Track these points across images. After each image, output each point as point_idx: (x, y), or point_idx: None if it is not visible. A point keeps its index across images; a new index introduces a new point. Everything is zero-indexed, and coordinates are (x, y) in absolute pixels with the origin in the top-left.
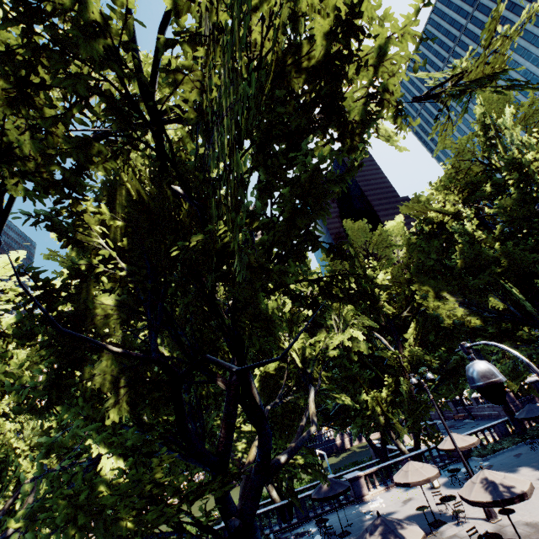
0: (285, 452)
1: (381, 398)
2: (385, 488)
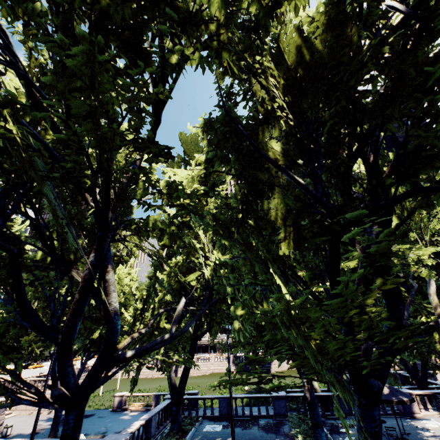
0: None
1: None
2: (439, 413)
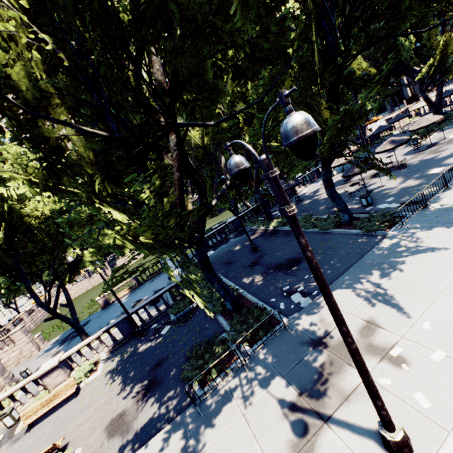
0: None
1: None
2: (304, 186)
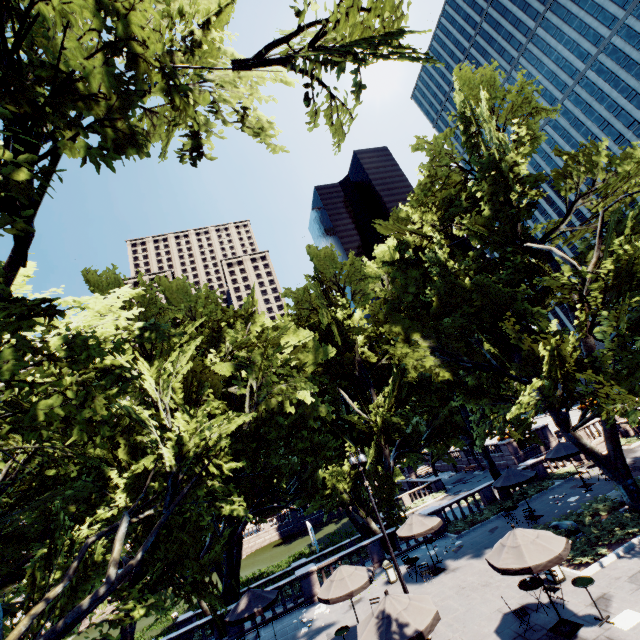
0: (41, 637)
1: (342, 472)
2: None
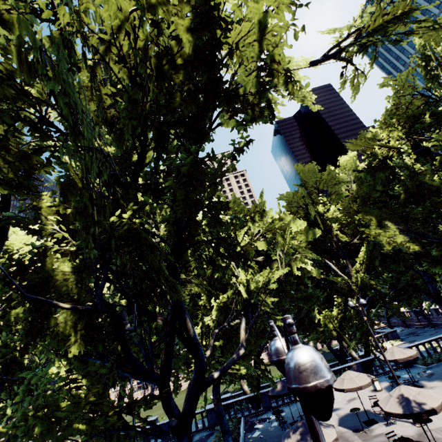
0: (218, 370)
1: (331, 315)
2: None
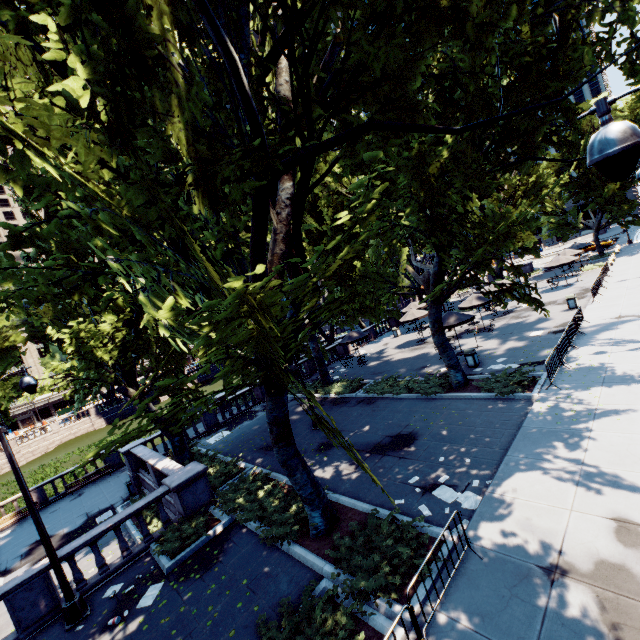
0: None
1: None
2: (360, 346)
